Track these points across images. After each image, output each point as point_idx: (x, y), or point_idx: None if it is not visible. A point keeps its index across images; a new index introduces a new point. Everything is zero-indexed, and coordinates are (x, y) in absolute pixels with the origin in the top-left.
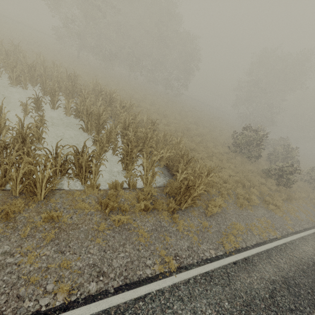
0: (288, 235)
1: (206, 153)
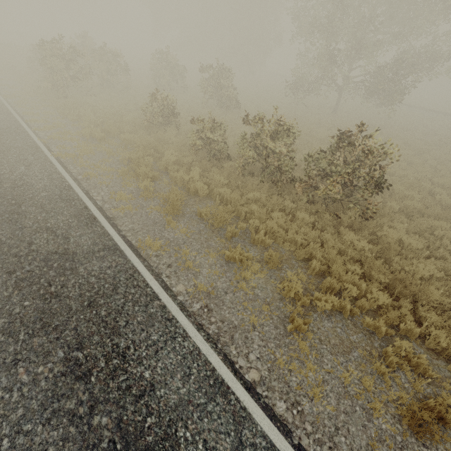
0: None
1: None
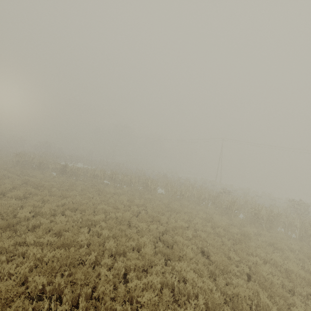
0: None
1: None
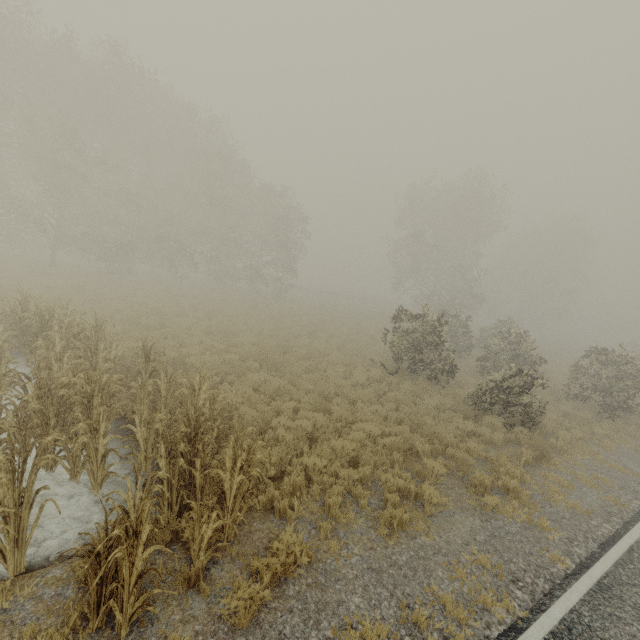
0: (554, 591)
1: (317, 395)
